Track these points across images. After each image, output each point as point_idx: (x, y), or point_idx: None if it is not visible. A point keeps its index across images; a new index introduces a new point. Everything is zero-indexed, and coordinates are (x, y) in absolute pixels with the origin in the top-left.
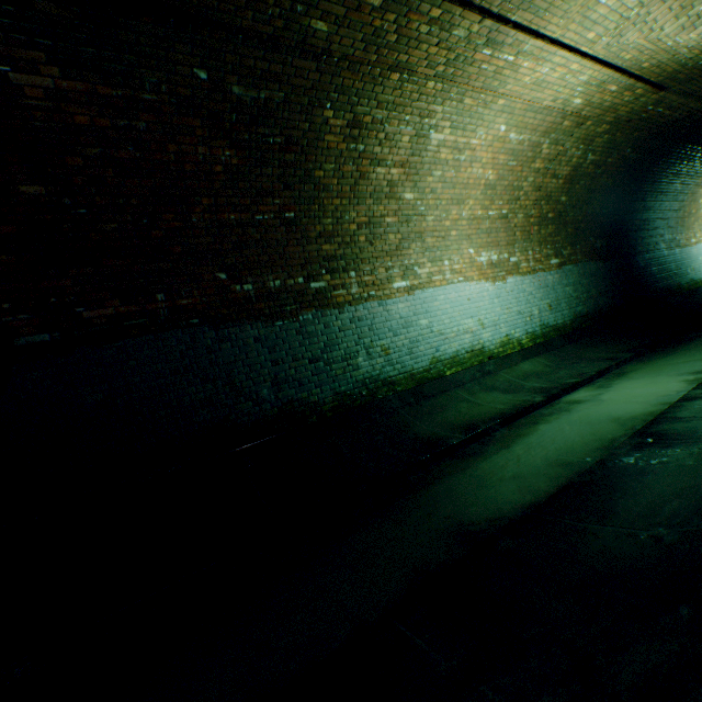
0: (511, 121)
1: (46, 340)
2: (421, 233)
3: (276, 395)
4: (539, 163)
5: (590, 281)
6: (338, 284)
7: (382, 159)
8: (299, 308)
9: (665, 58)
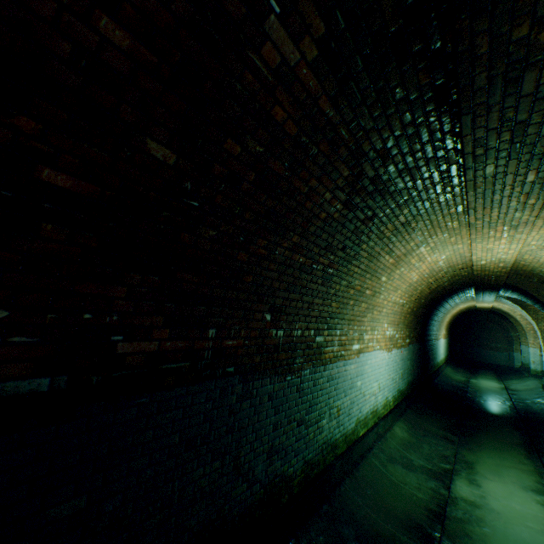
0: (449, 255)
1: (39, 389)
2: (374, 305)
3: (267, 470)
4: (431, 279)
5: (414, 357)
6: (329, 340)
7: (393, 250)
8: (304, 362)
9: (534, 265)
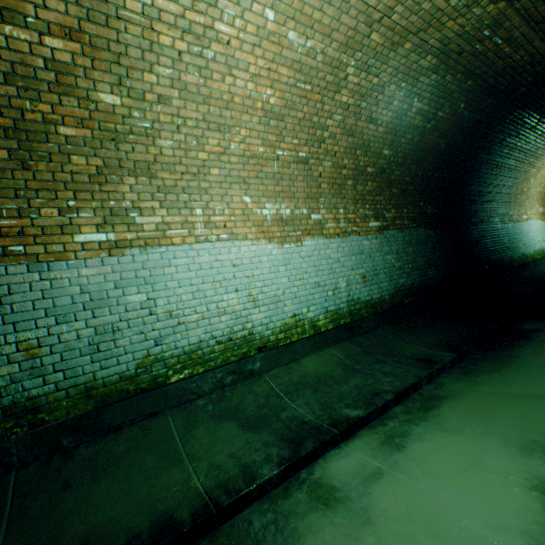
0: (282, 3)
1: None
2: (149, 162)
3: None
4: (347, 96)
5: (418, 249)
6: None
7: (8, 7)
8: None
9: None
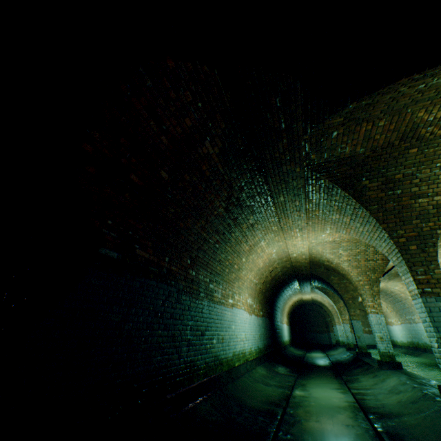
0: (277, 250)
1: (114, 257)
2: (239, 277)
3: (187, 353)
4: (271, 268)
5: (267, 328)
6: (216, 289)
7: (248, 241)
8: (204, 296)
9: (318, 256)
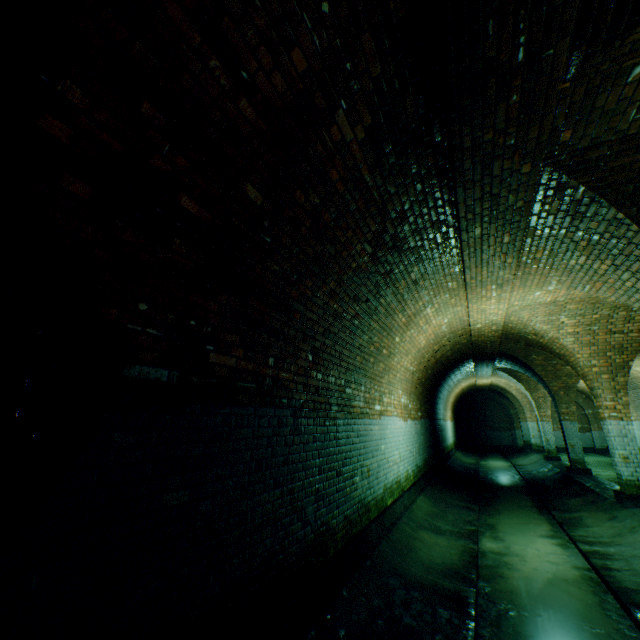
0: (451, 319)
1: (161, 379)
2: (390, 368)
3: (316, 514)
4: (436, 346)
5: (427, 434)
6: (356, 394)
7: (405, 309)
8: (338, 411)
9: (519, 327)
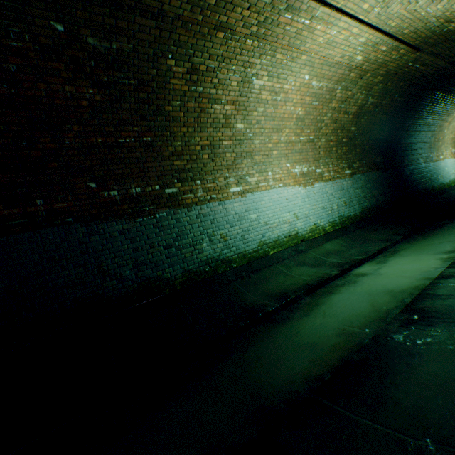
0: (312, 72)
1: None
2: (251, 152)
3: (137, 274)
4: (334, 103)
5: (373, 185)
6: (187, 190)
7: (217, 98)
8: (156, 208)
9: (420, 26)
